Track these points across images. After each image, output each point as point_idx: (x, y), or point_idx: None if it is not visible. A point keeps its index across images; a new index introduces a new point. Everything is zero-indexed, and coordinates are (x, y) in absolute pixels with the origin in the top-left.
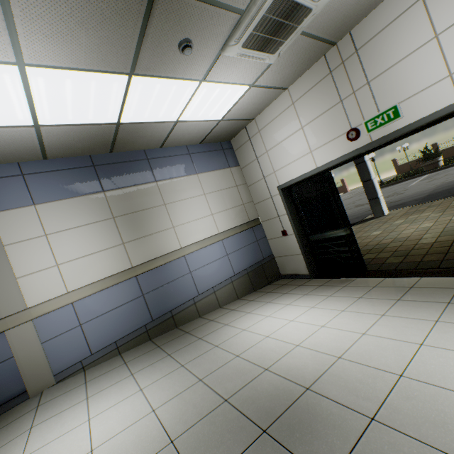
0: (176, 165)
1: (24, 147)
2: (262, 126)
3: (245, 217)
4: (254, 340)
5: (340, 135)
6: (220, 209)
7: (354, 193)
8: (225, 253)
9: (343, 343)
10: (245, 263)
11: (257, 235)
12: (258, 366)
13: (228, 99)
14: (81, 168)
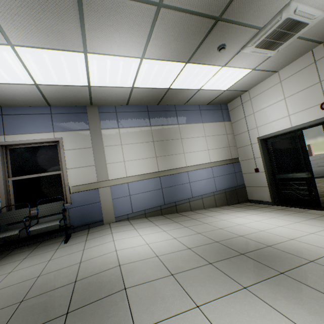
0: (191, 116)
1: (121, 98)
2: (253, 96)
3: (229, 155)
4: (231, 225)
5: (315, 105)
6: (213, 147)
7: (318, 157)
8: (212, 176)
9: (295, 234)
10: (224, 185)
11: (235, 169)
12: (235, 234)
13: (235, 77)
14: (142, 112)
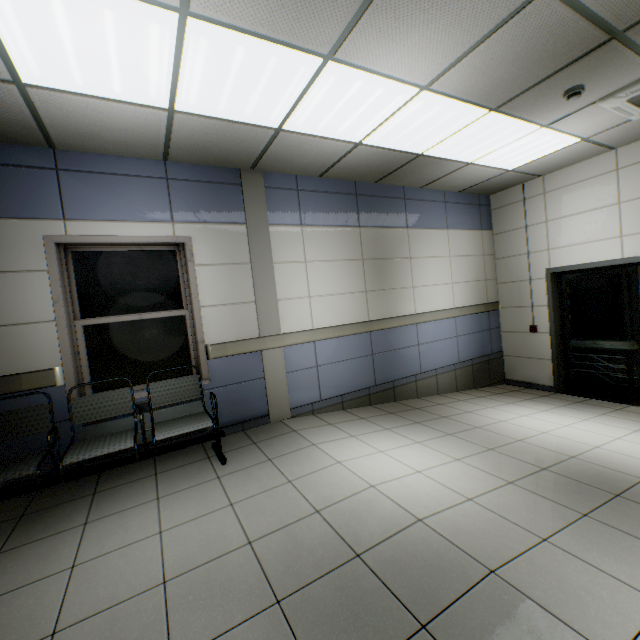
0: (429, 213)
1: (320, 162)
2: (552, 188)
3: (484, 297)
4: (528, 432)
5: None
6: (461, 279)
7: None
8: (455, 334)
9: None
10: (472, 352)
11: (491, 322)
12: (558, 453)
13: (544, 149)
14: (345, 195)
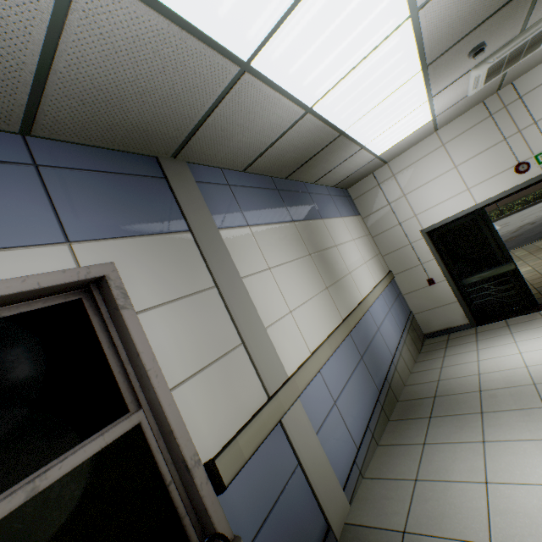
0: (327, 205)
1: (258, 143)
2: (399, 170)
3: (382, 269)
4: None
5: (505, 169)
6: (367, 258)
7: None
8: (388, 307)
9: None
10: (402, 320)
11: (395, 289)
12: None
13: (409, 130)
14: (269, 190)
